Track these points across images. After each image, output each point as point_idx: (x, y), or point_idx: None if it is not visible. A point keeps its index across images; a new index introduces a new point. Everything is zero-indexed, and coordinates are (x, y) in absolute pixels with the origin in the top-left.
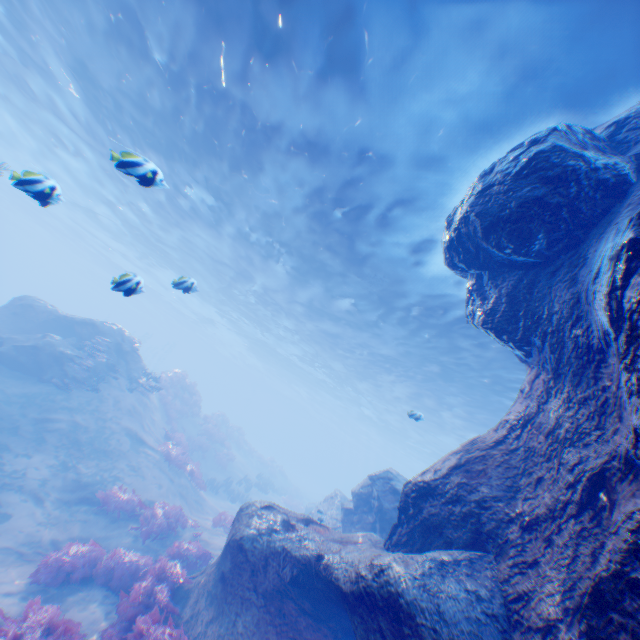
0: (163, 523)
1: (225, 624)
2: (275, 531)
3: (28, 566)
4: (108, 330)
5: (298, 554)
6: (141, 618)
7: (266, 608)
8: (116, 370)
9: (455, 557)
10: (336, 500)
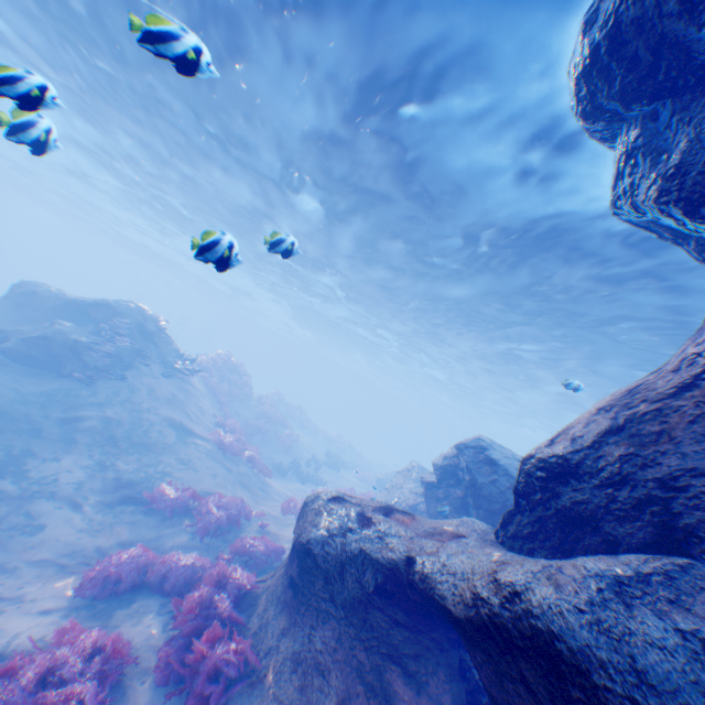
0: (221, 518)
1: (299, 639)
2: (348, 529)
3: (71, 579)
4: (126, 311)
5: (381, 558)
6: (197, 638)
7: (348, 621)
8: (145, 355)
9: (637, 571)
10: (415, 474)
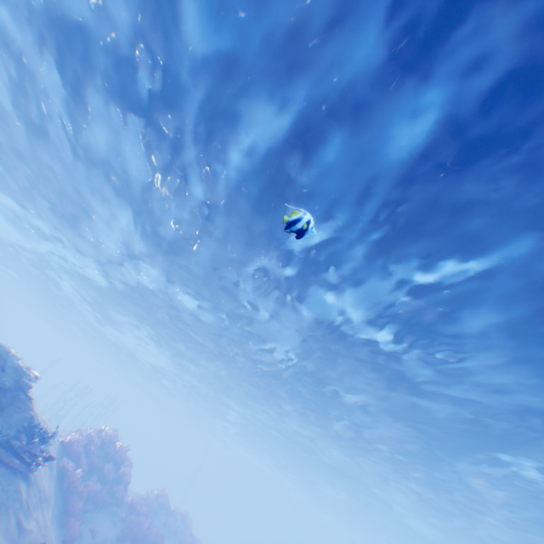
0: None
1: None
2: None
3: None
4: None
5: None
6: None
7: None
8: None
9: None
10: None
